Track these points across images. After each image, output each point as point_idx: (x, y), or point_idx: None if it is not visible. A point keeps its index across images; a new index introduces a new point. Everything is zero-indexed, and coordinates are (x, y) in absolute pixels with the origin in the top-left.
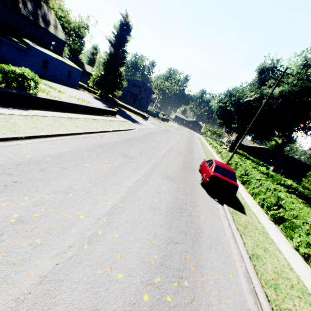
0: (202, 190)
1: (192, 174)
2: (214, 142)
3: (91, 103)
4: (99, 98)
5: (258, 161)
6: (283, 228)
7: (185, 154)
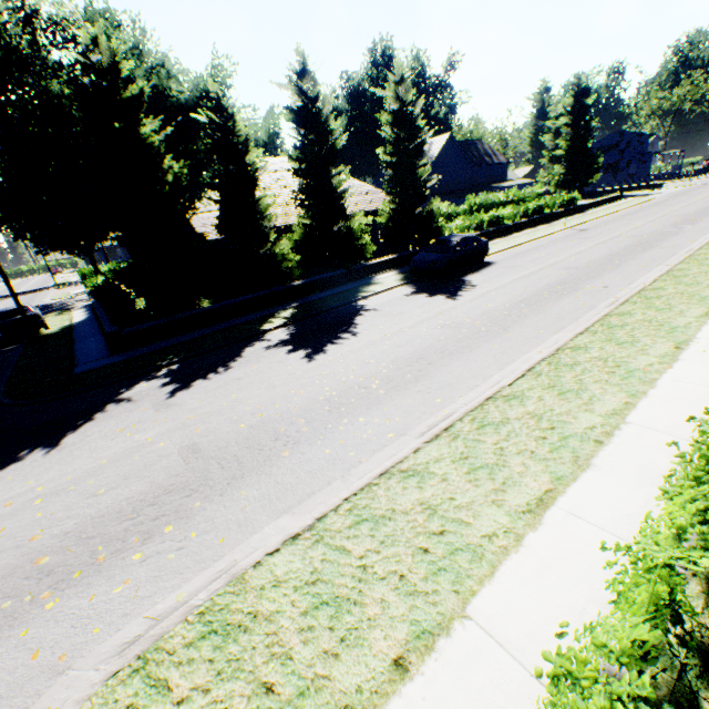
0: None
1: None
2: None
3: None
4: None
5: None
6: None
7: None
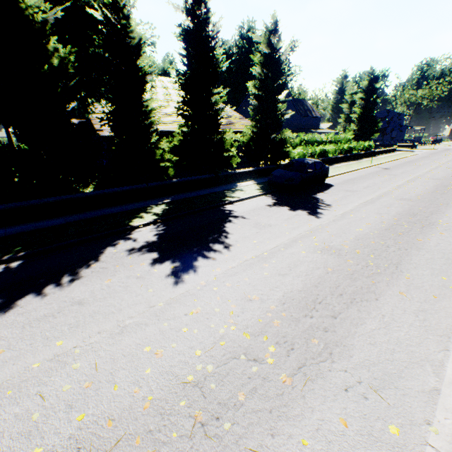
0: None
1: None
2: None
3: None
4: None
5: None
6: None
7: None
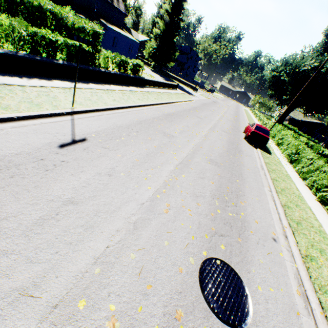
0: (244, 141)
1: (238, 133)
2: (261, 115)
3: (155, 78)
4: (154, 71)
5: (309, 137)
6: (294, 165)
7: (233, 122)
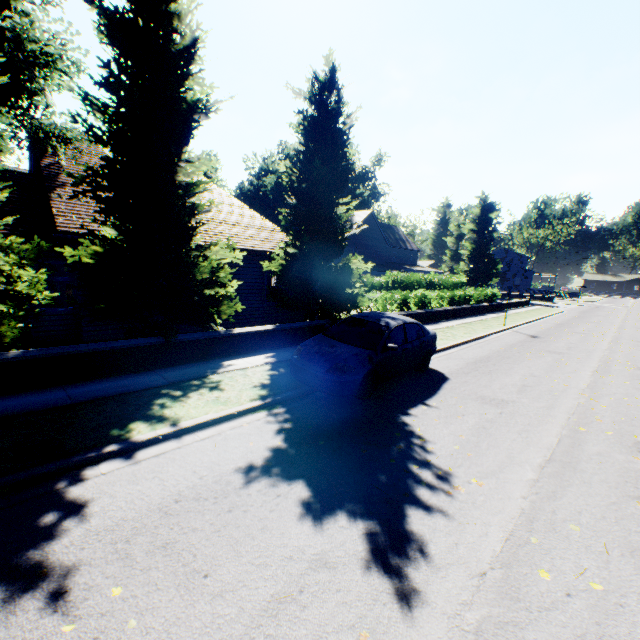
0: None
1: None
2: None
3: None
4: None
5: None
6: None
7: None
